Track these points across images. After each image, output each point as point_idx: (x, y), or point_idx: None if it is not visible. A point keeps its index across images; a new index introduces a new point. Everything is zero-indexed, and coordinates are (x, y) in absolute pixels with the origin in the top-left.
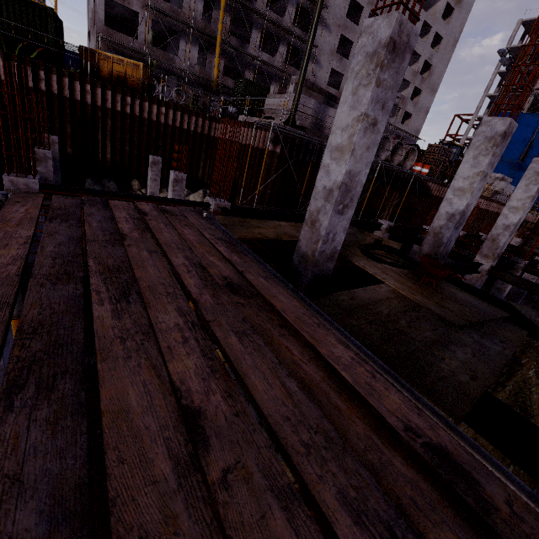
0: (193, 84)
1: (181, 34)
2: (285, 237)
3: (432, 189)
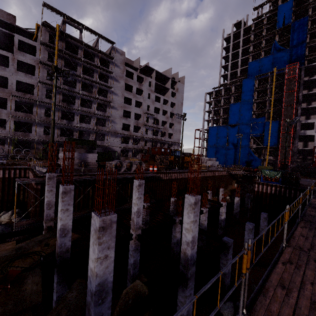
0: (42, 143)
1: (32, 124)
2: None
3: (162, 176)
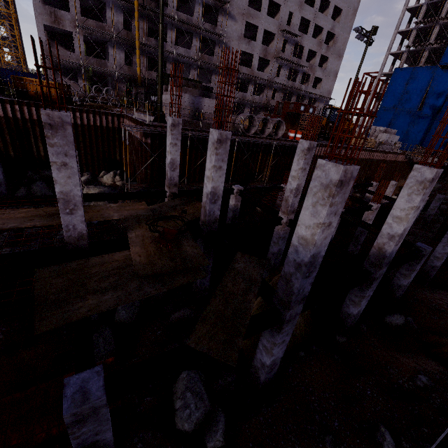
0: (124, 81)
1: (108, 43)
2: (95, 219)
3: None
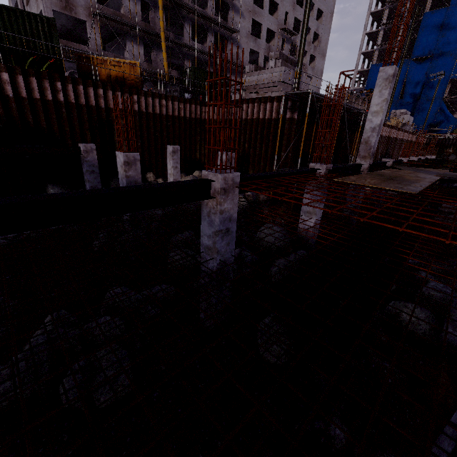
0: (144, 80)
1: (126, 36)
2: (432, 179)
3: None
